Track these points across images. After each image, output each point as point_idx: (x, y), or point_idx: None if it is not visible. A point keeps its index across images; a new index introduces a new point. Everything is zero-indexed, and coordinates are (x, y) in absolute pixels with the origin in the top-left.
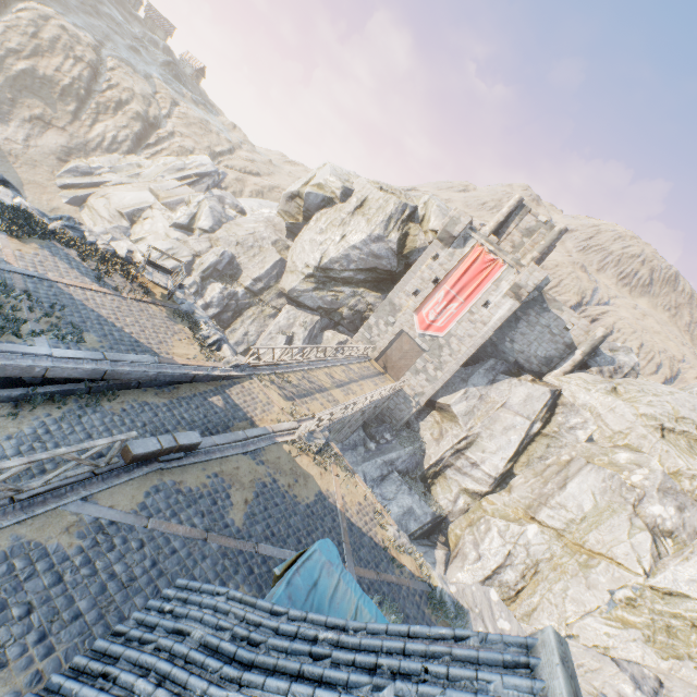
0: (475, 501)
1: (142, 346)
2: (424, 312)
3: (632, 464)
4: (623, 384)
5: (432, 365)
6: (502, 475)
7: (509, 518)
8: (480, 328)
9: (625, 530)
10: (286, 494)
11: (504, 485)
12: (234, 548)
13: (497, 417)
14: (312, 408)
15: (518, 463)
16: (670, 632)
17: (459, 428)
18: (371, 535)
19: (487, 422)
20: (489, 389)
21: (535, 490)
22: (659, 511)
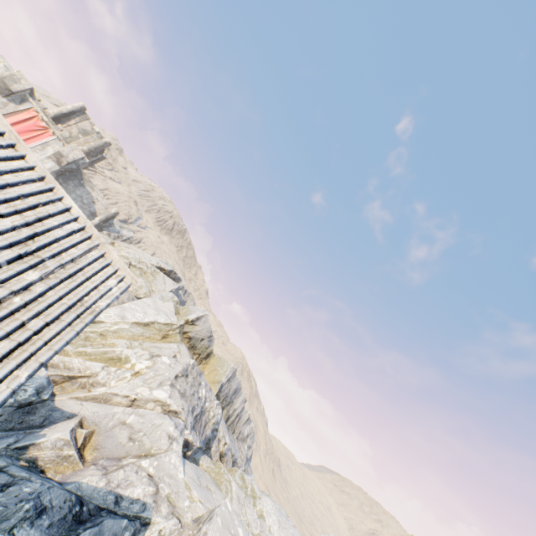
0: None
1: None
2: None
3: None
4: (119, 243)
5: None
6: None
7: None
8: None
9: None
10: None
11: None
12: None
13: None
14: None
15: None
16: (87, 339)
17: None
18: None
19: None
20: None
21: None
22: None
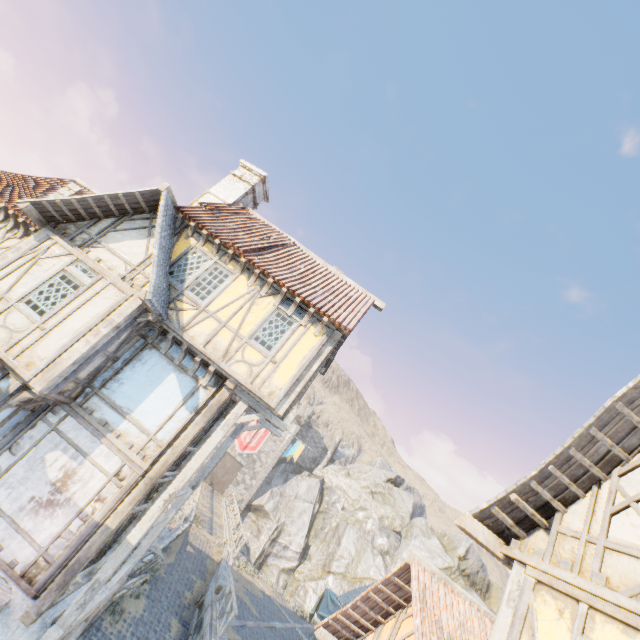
0: (290, 576)
1: None
2: (242, 436)
3: (366, 518)
4: (352, 469)
5: (249, 476)
6: (304, 548)
7: (315, 578)
8: (279, 444)
9: (372, 558)
10: (255, 595)
11: (306, 555)
12: (266, 626)
13: (294, 506)
14: (221, 536)
15: (311, 536)
16: None
17: (271, 521)
18: (287, 606)
19: (288, 511)
20: (285, 486)
21: (324, 552)
22: (381, 541)
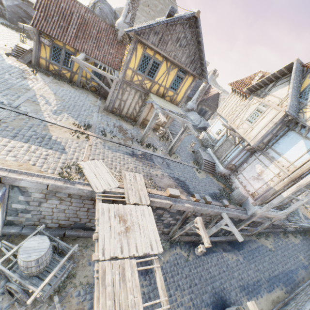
0: None
1: (305, 216)
2: None
3: None
4: None
5: None
6: None
7: None
8: None
9: None
10: None
11: None
12: None
13: None
14: None
15: None
16: None
17: None
18: None
19: None
20: None
21: None
22: None
